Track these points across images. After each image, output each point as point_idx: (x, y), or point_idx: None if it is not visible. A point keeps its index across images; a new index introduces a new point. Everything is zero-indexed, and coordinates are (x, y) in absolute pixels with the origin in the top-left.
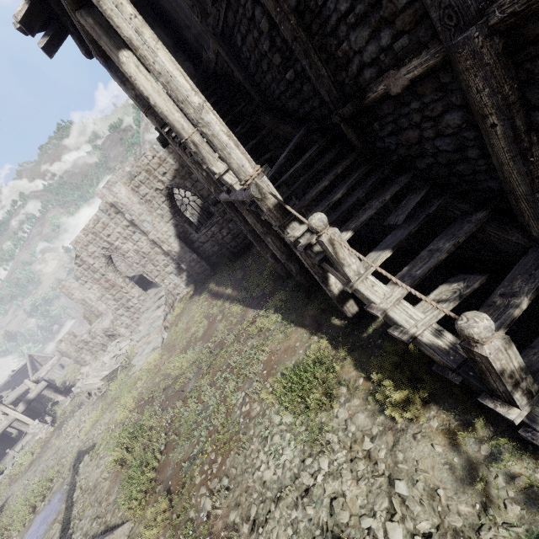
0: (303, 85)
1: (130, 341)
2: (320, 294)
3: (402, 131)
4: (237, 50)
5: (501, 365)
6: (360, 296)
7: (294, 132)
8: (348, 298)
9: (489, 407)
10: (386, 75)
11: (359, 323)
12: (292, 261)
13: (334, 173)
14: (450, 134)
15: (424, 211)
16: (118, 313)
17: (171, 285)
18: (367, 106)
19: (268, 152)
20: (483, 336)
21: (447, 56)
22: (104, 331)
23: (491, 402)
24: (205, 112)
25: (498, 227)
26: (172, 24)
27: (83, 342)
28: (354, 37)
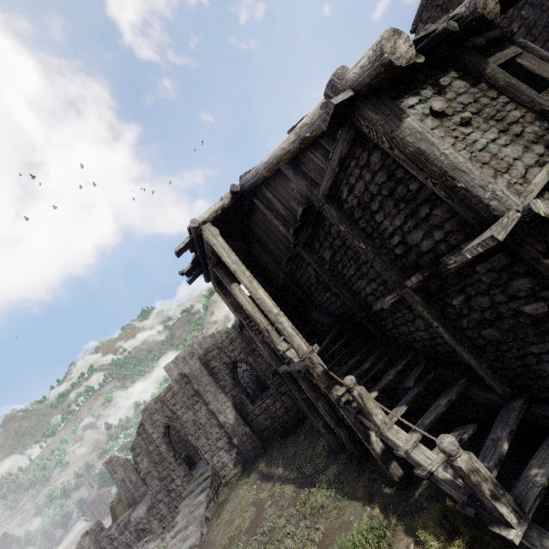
0: (337, 299)
1: (160, 540)
2: (370, 463)
3: (399, 327)
4: (297, 280)
5: (474, 476)
6: (390, 442)
7: (334, 324)
8: (391, 458)
9: (498, 533)
10: (379, 300)
11: (406, 488)
12: (341, 427)
13: (362, 351)
14: (423, 329)
15: (426, 377)
16: (157, 497)
17: (219, 463)
18: (375, 313)
19: (317, 335)
20: (450, 448)
21: (403, 296)
22: (136, 522)
23: (497, 528)
24: (280, 316)
25: (478, 389)
26: (258, 264)
27: (109, 538)
28: (360, 283)
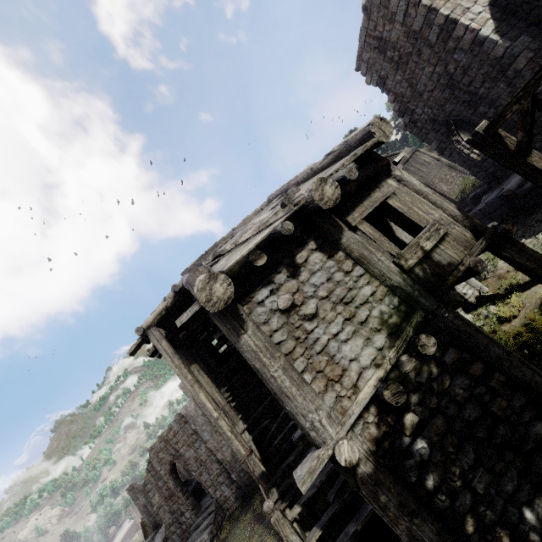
0: None
1: None
2: None
3: None
4: None
5: None
6: None
7: None
8: None
9: None
10: None
11: None
12: None
13: (298, 450)
14: None
15: (343, 495)
16: (171, 529)
17: (222, 497)
18: None
19: None
20: None
21: None
22: None
23: None
24: (220, 420)
25: None
26: None
27: None
28: None
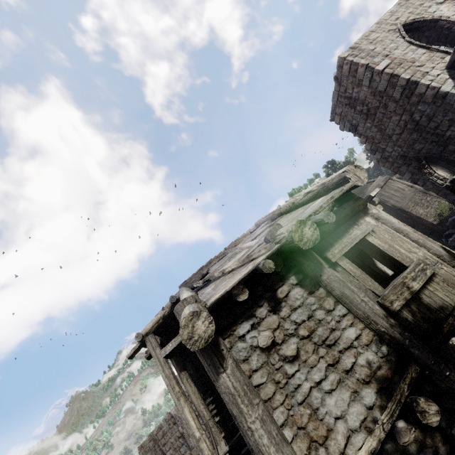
0: None
1: None
2: None
3: None
4: None
5: None
6: None
7: None
8: None
9: None
10: None
11: None
12: None
13: None
14: None
15: None
16: None
17: None
18: None
19: None
20: None
21: None
22: None
23: None
24: (201, 442)
25: None
26: None
27: None
28: None
